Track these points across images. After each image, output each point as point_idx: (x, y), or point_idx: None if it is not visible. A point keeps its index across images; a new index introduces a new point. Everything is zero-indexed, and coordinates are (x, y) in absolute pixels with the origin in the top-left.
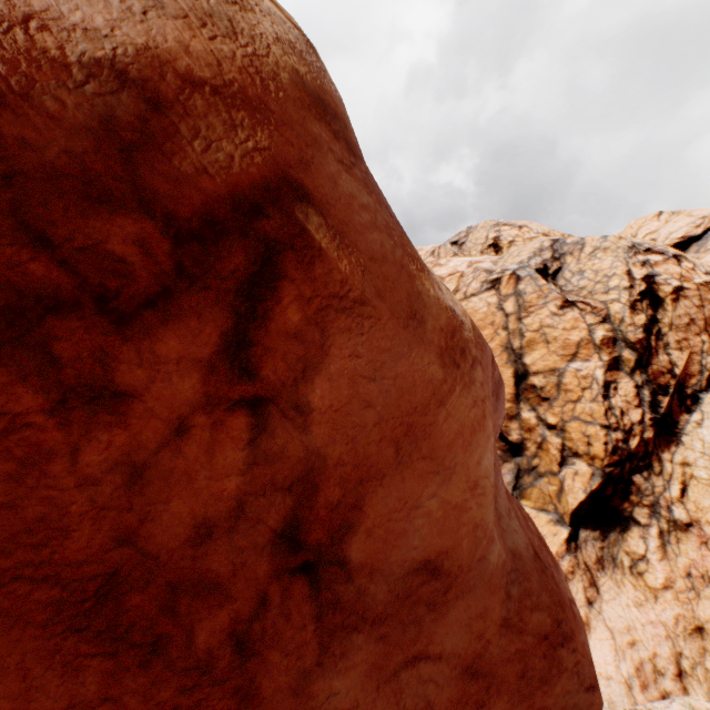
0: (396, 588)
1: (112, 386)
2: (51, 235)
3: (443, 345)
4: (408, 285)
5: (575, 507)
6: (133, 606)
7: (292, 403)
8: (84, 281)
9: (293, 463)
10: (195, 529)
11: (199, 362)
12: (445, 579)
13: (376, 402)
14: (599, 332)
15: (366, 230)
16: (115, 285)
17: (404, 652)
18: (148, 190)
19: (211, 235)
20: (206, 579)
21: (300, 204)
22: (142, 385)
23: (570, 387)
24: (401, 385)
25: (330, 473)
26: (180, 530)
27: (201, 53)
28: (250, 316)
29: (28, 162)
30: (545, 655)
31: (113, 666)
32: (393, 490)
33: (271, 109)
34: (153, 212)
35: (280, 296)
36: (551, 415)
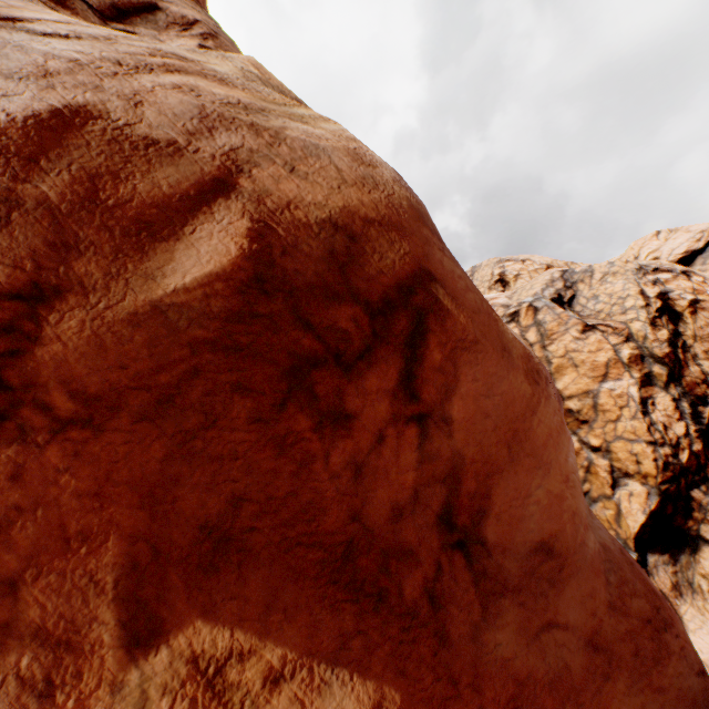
0: (523, 565)
1: (344, 411)
2: (312, 322)
3: (525, 368)
4: (496, 327)
5: (637, 530)
6: (363, 566)
7: (440, 416)
8: (328, 346)
9: (444, 461)
10: (392, 511)
11: (387, 391)
12: (557, 559)
13: (491, 413)
14: (625, 350)
15: (465, 292)
16: (343, 347)
17: (539, 618)
18: (354, 288)
19: (388, 310)
20: (403, 547)
21: (431, 283)
22: (359, 409)
23: (607, 407)
24: (505, 400)
25: (467, 468)
26: (383, 511)
27: (368, 203)
28: (412, 359)
29: (298, 282)
30: (651, 637)
31: (358, 609)
32: (510, 482)
33: (404, 226)
34: (359, 301)
35: (428, 344)
36: (593, 437)
